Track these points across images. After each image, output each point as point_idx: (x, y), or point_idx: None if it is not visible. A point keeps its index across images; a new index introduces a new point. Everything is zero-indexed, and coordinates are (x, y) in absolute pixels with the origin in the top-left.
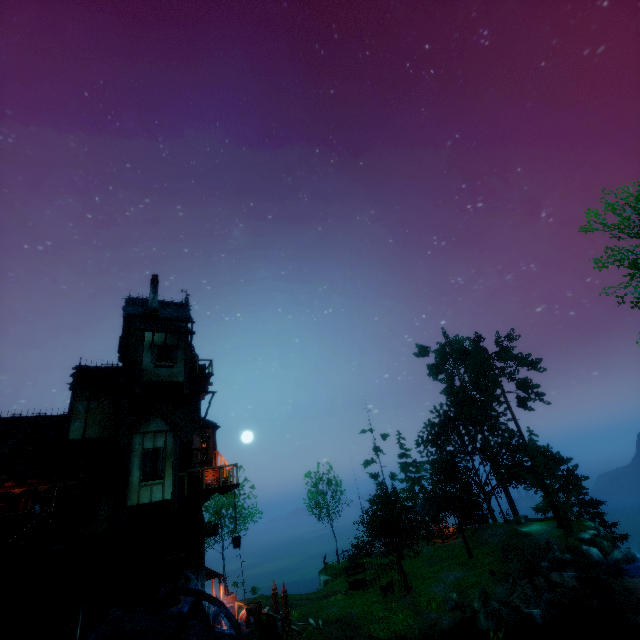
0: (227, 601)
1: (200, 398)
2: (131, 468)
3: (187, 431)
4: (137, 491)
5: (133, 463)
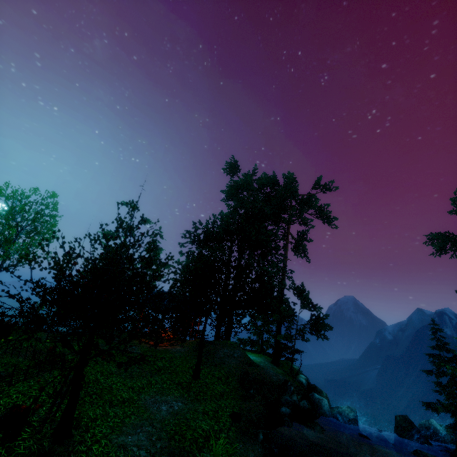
0: None
1: None
2: None
3: None
4: None
5: None
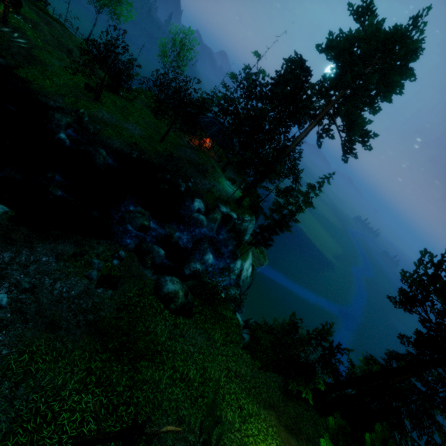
0: None
1: None
2: None
3: None
4: None
5: None
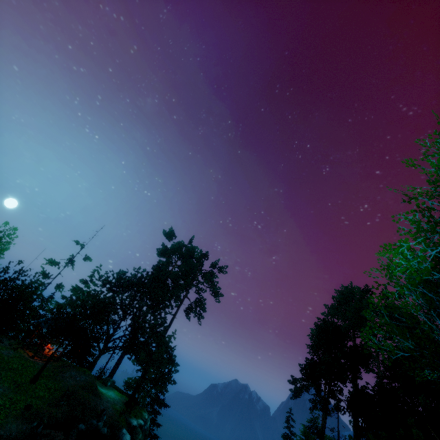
0: None
1: None
2: None
3: None
4: None
5: None
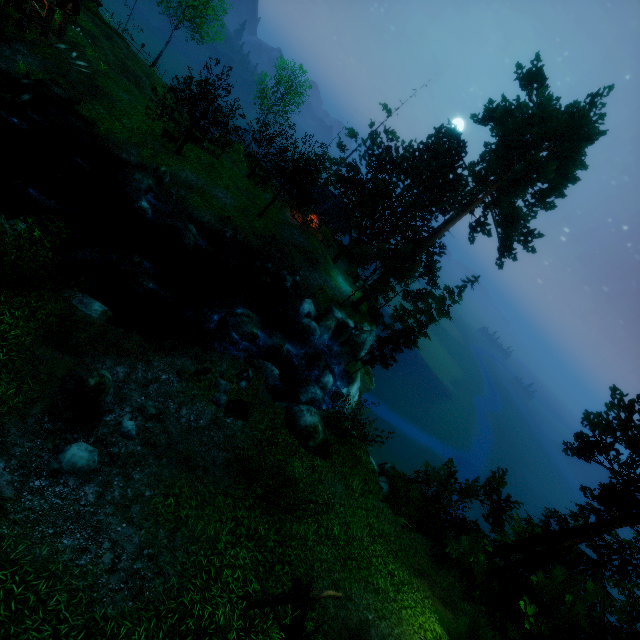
0: None
1: None
2: None
3: None
4: None
5: None
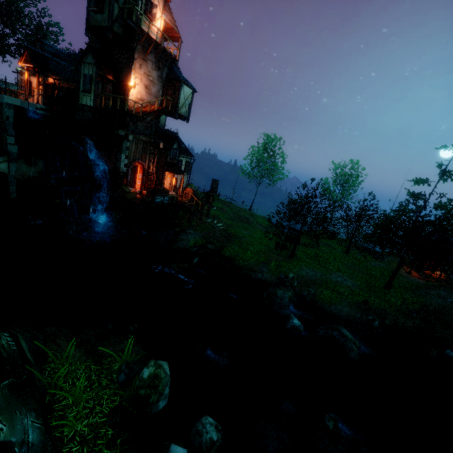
0: (188, 190)
1: (134, 46)
2: (80, 84)
3: (127, 72)
4: (82, 97)
5: (81, 81)
